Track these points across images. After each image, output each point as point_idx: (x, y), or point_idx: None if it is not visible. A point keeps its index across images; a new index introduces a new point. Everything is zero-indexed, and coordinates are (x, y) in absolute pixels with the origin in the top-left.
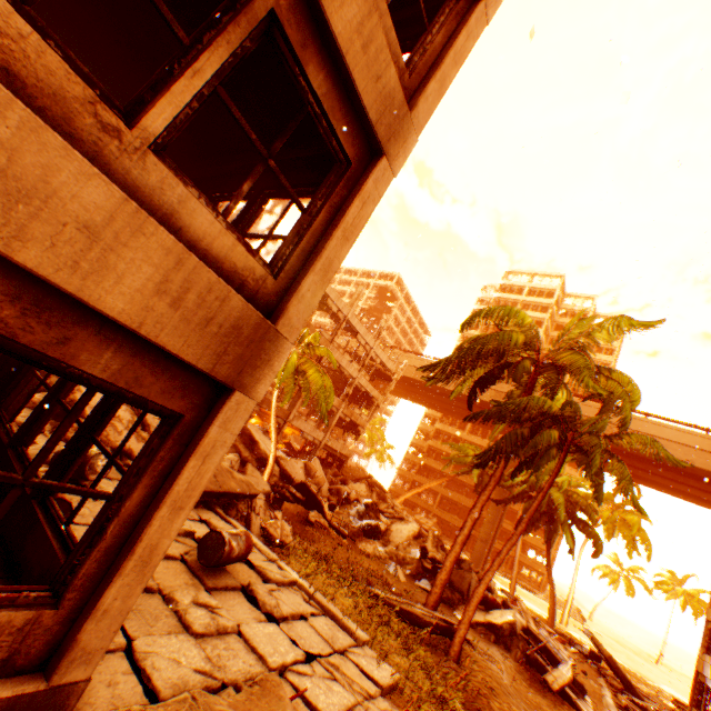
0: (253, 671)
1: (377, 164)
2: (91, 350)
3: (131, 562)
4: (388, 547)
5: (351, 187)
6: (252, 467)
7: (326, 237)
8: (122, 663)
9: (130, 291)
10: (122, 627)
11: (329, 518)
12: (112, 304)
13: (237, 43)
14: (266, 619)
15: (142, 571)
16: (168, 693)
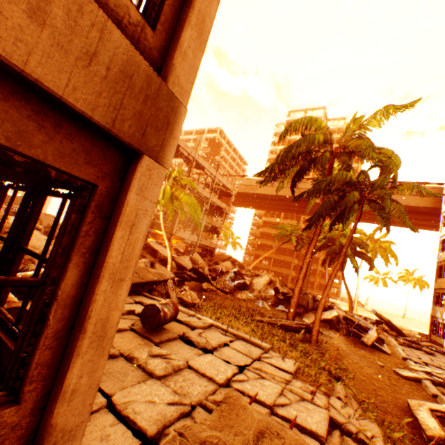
0: (209, 390)
1: None
2: None
3: (85, 341)
4: (254, 293)
5: None
6: (159, 265)
7: None
8: (108, 418)
9: None
10: (99, 389)
11: (214, 285)
12: None
13: None
14: (203, 352)
15: (100, 346)
16: (153, 430)
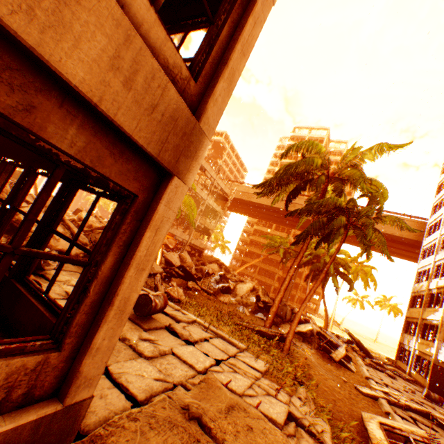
0: (189, 374)
1: None
2: (56, 123)
3: (112, 312)
4: (236, 297)
5: (244, 7)
6: None
7: (229, 50)
8: (105, 382)
9: (87, 60)
10: None
11: (199, 285)
12: (73, 71)
13: None
14: (185, 343)
15: (120, 318)
16: (142, 396)
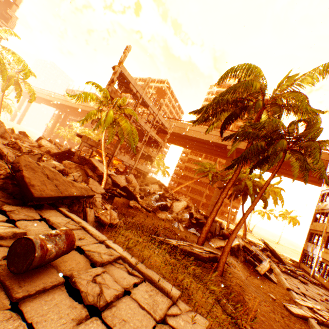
0: None
1: None
2: None
3: None
4: (172, 214)
5: None
6: (93, 180)
7: None
8: None
9: None
10: None
11: (141, 203)
12: None
13: None
14: (87, 315)
15: None
16: None
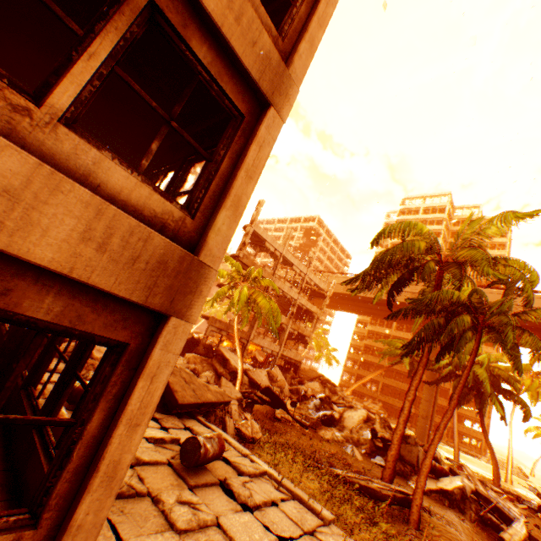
0: None
1: (266, 114)
2: (32, 297)
3: (97, 479)
4: (343, 431)
5: (248, 135)
6: (225, 379)
7: (232, 178)
8: None
9: (57, 242)
10: (115, 531)
11: (292, 413)
12: (42, 255)
13: (124, 29)
14: (241, 509)
15: (109, 485)
16: None
